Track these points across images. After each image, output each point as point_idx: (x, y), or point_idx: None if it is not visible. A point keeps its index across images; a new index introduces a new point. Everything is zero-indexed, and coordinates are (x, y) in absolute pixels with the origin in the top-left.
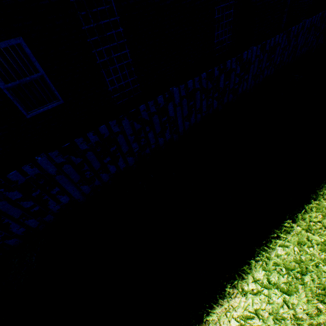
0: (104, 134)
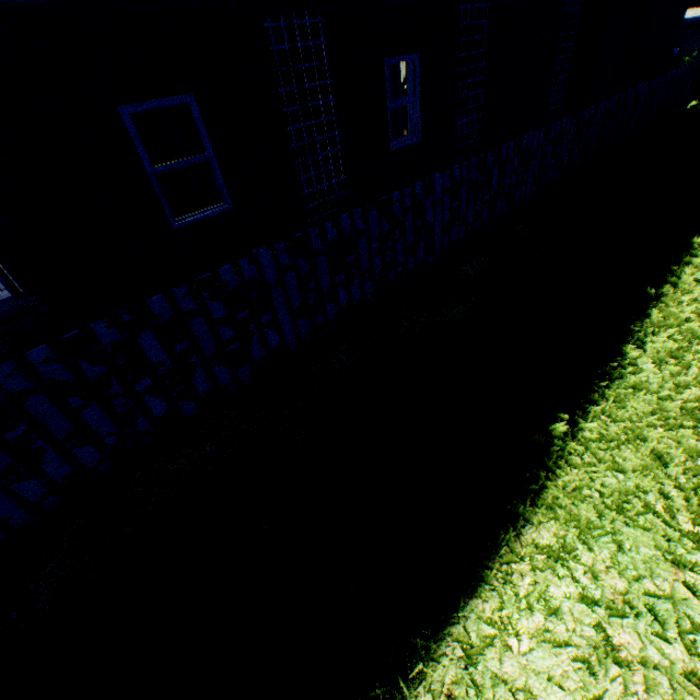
0: (562, 129)
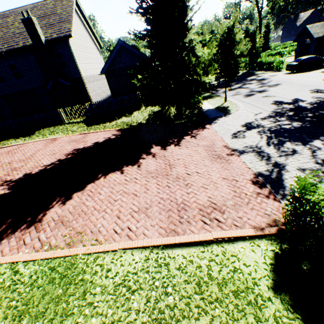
0: None
